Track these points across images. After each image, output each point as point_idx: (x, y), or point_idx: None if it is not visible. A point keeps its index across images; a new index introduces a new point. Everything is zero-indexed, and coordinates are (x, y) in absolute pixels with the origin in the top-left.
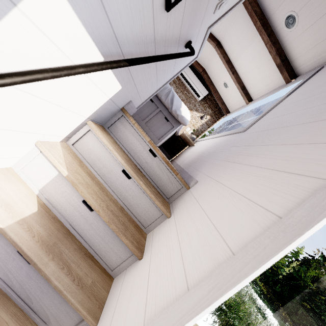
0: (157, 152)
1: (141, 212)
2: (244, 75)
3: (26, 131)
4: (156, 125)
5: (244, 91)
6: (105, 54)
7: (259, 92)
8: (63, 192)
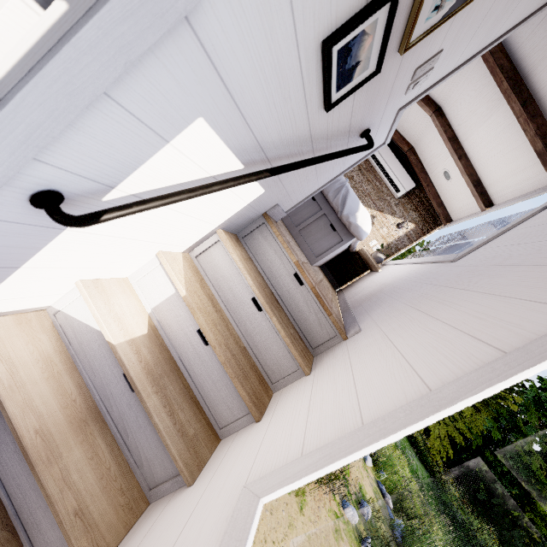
0: (304, 279)
1: (270, 359)
2: (479, 162)
3: (151, 240)
4: (315, 234)
5: (479, 189)
6: (246, 162)
7: (505, 192)
8: (178, 315)
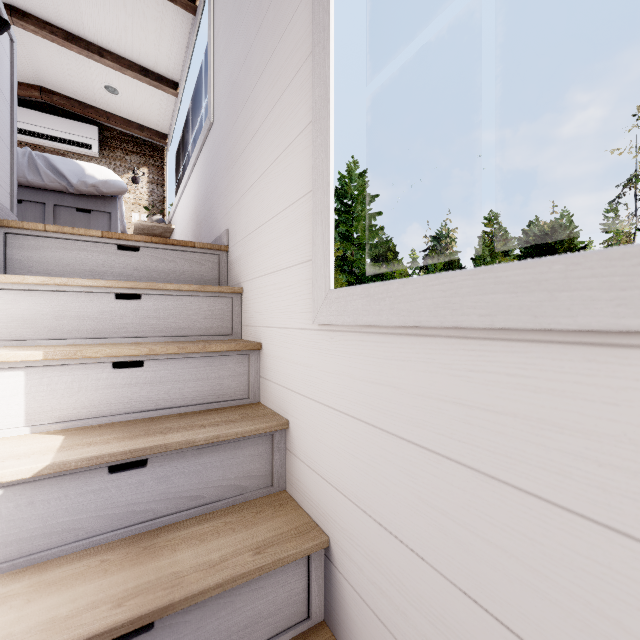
0: (133, 240)
1: (205, 322)
2: (123, 47)
3: None
4: None
5: (152, 76)
6: None
7: (173, 62)
8: (69, 386)
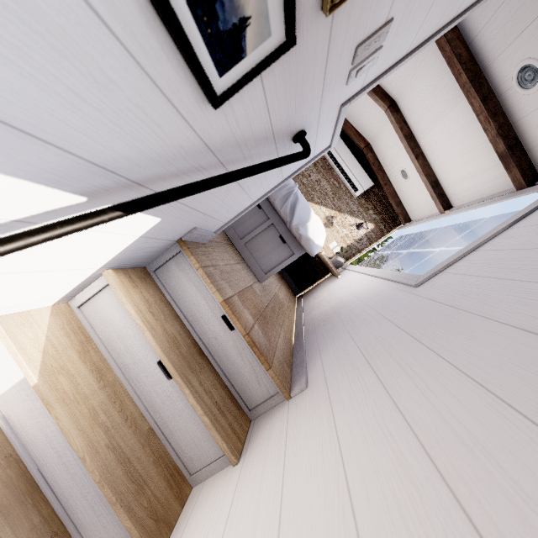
0: (234, 324)
1: (186, 443)
2: (437, 162)
3: None
4: (263, 247)
5: (437, 190)
6: (86, 192)
7: (464, 195)
8: (33, 409)
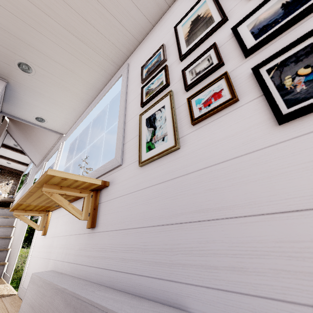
0: None
1: (7, 223)
2: (15, 158)
3: None
4: None
5: (21, 163)
6: None
7: (28, 161)
8: None
